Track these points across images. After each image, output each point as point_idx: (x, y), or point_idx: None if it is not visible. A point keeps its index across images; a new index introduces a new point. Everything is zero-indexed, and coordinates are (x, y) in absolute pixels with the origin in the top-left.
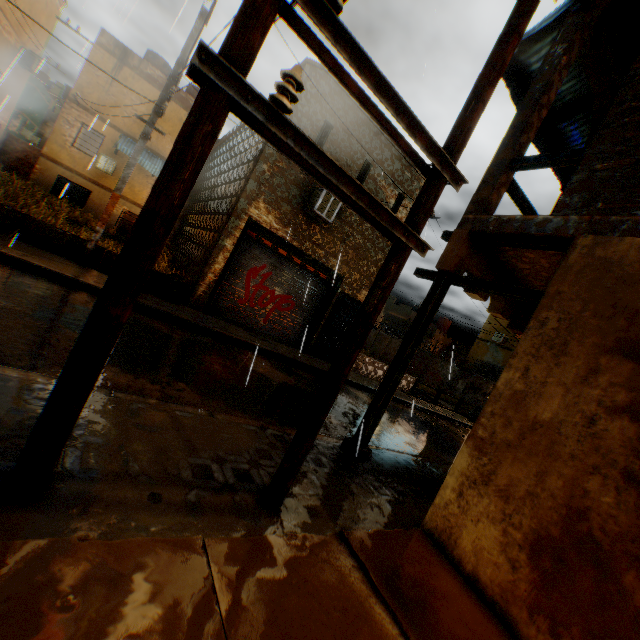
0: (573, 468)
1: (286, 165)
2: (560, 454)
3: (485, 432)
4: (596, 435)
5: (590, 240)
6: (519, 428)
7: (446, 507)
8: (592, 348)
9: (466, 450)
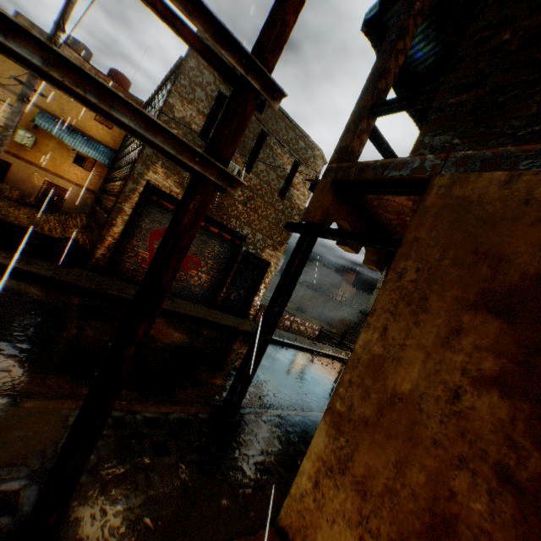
0: (437, 458)
1: (183, 132)
2: (422, 438)
3: (343, 405)
4: (463, 414)
5: (448, 179)
6: (378, 402)
7: (302, 499)
8: (454, 303)
9: (323, 427)
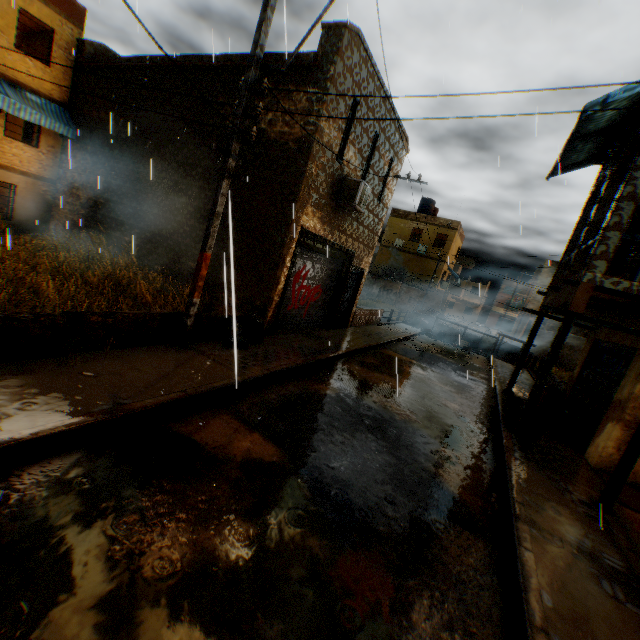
0: None
1: (327, 159)
2: None
3: (628, 417)
4: None
5: None
6: None
7: (608, 457)
8: None
9: (617, 427)
